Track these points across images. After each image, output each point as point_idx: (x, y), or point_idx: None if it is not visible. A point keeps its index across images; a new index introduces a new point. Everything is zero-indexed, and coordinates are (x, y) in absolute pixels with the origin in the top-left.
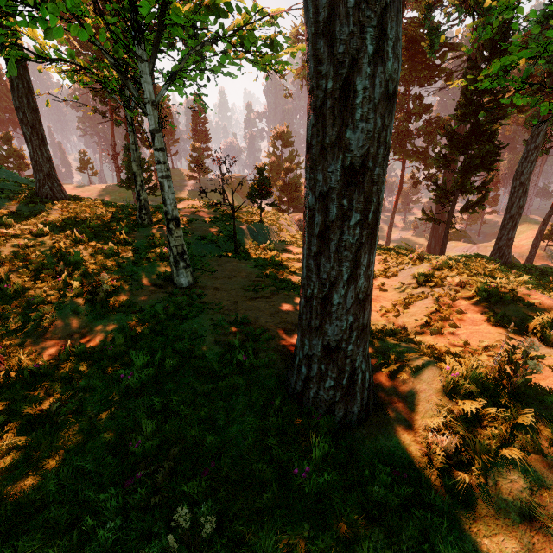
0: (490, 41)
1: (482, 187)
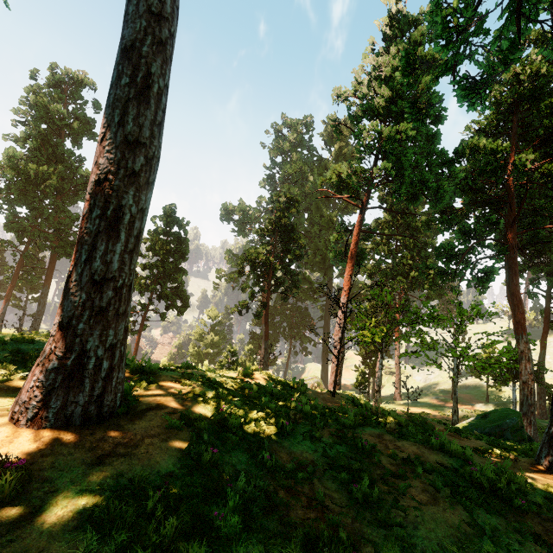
0: (373, 311)
1: (375, 365)
